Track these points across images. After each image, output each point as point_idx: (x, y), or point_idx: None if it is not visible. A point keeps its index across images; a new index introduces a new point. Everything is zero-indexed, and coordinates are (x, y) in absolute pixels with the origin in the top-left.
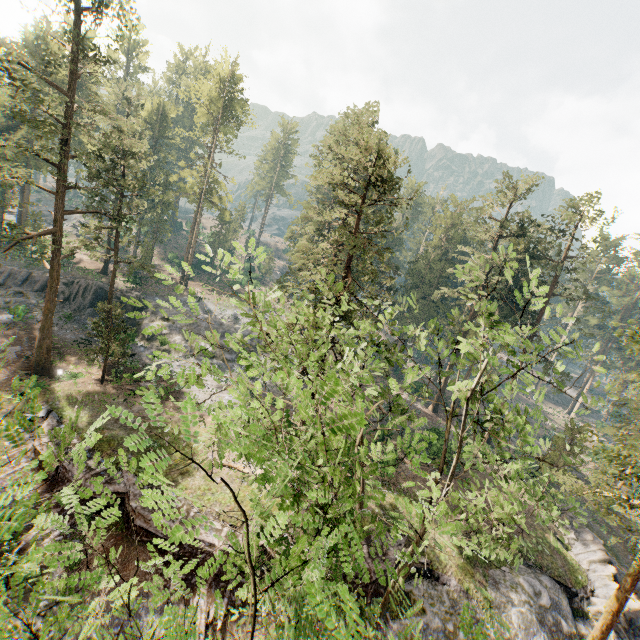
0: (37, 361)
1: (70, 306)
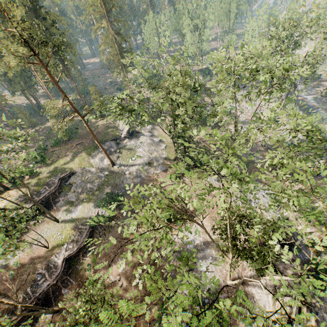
0: None
1: None
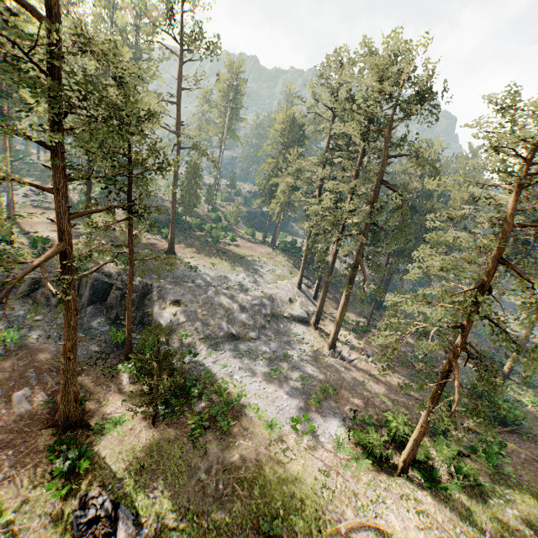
0: (63, 414)
1: None
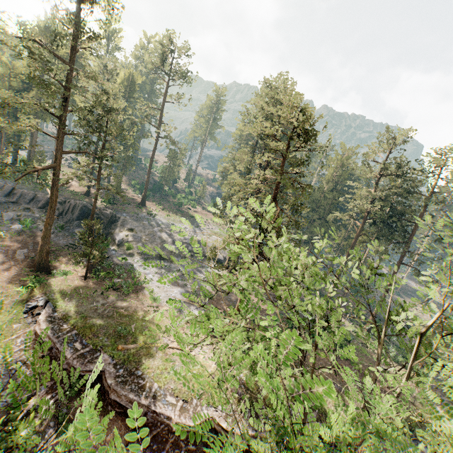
0: (38, 261)
1: (63, 219)
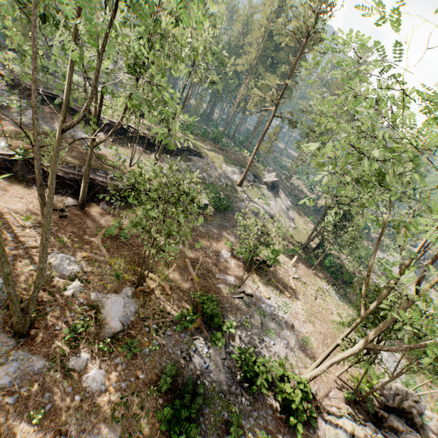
0: None
1: None
